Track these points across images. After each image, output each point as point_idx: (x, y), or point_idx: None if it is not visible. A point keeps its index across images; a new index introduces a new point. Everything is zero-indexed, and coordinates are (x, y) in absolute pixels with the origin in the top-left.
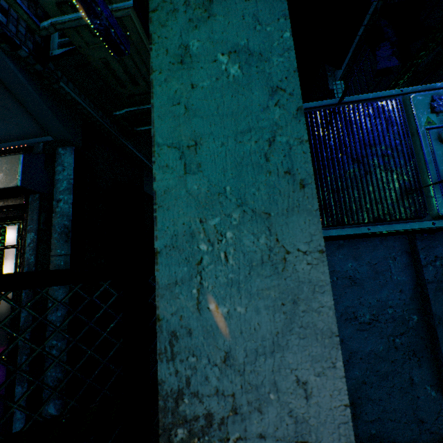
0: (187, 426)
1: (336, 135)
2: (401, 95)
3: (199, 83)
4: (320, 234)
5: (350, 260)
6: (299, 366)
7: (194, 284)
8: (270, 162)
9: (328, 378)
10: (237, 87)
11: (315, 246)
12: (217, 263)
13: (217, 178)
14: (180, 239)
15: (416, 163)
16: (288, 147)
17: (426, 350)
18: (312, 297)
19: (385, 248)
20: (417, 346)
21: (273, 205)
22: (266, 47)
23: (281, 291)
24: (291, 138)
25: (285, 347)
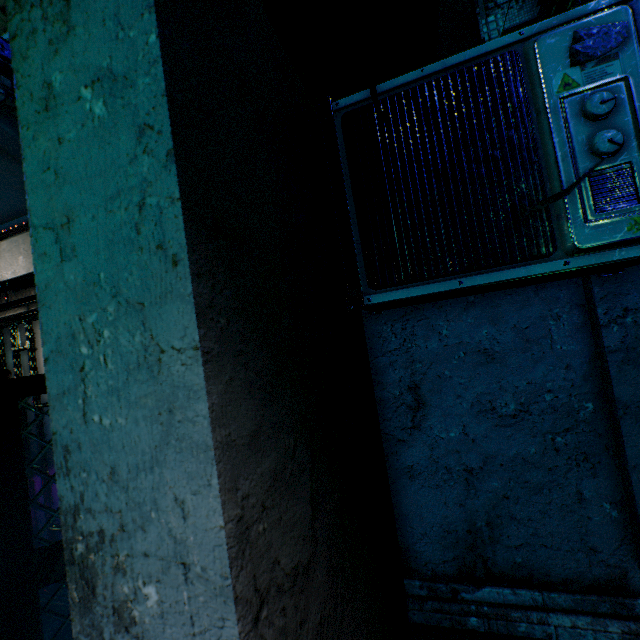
0: (85, 541)
1: (410, 136)
2: (521, 41)
3: (66, 135)
4: (194, 327)
5: (485, 325)
6: (177, 483)
7: (79, 393)
8: (142, 235)
9: (204, 497)
10: (104, 133)
11: (190, 341)
12: (98, 368)
13: (92, 263)
14: (64, 343)
15: (543, 162)
16: (159, 211)
17: (605, 453)
18: (188, 405)
19: (543, 303)
20: (590, 447)
21: (146, 293)
22: (131, 64)
23: (158, 398)
24: (161, 197)
25: (164, 462)
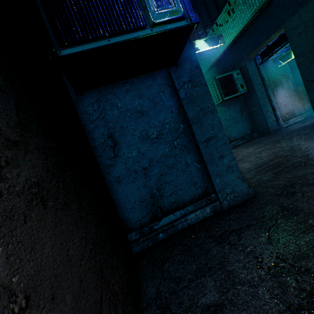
0: None
1: None
2: None
3: None
4: None
5: (137, 99)
6: None
7: None
8: None
9: None
10: None
11: None
12: None
13: None
14: None
15: None
16: None
17: (191, 143)
18: None
19: (157, 86)
20: (186, 142)
21: None
22: None
23: None
24: None
25: None
